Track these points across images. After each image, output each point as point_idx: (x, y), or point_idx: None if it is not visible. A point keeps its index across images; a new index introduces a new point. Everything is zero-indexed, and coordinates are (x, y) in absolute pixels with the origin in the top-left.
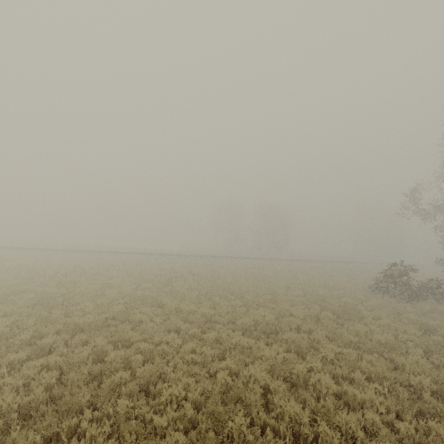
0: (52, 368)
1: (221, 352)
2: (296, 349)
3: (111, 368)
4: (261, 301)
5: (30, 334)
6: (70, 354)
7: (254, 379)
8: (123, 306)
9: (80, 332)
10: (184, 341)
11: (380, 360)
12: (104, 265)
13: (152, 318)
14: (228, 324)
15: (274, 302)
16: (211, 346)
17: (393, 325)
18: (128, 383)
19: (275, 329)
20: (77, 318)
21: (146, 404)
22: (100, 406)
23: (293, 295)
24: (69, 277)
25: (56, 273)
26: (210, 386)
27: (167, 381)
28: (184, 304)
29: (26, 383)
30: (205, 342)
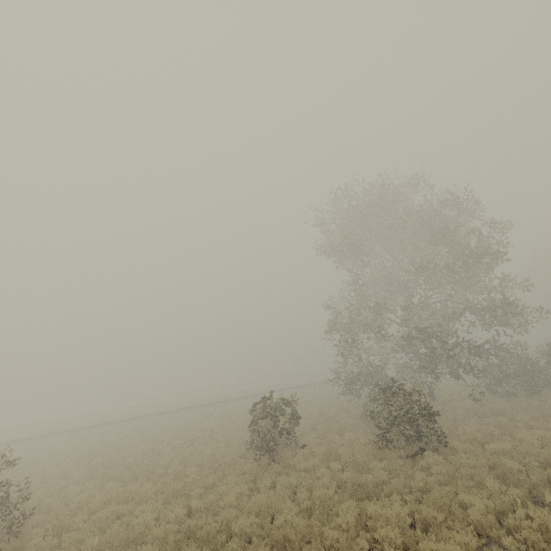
0: None
1: None
2: None
3: None
4: None
5: None
6: None
7: None
8: None
9: None
10: None
11: None
12: None
13: None
14: None
15: None
16: None
17: None
18: None
19: None
20: None
21: None
22: None
23: None
24: None
25: None
26: None
27: None
28: None
29: None
30: None
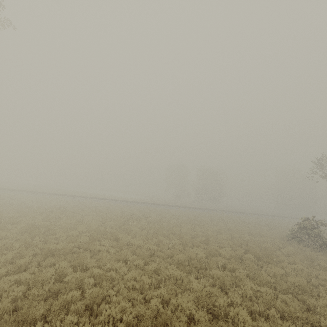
0: (23, 283)
1: (158, 282)
2: (220, 285)
3: (67, 288)
4: (196, 241)
5: (13, 255)
6: (37, 273)
7: (181, 308)
8: (88, 238)
9: (52, 256)
10: (130, 270)
11: (293, 301)
12: (81, 206)
13: (108, 249)
14: (167, 258)
15: (206, 243)
16: (150, 276)
17: (306, 270)
18: (78, 301)
19: (205, 266)
20: (51, 244)
21: (89, 322)
22: (51, 319)
23: (222, 238)
24: (53, 214)
25: (45, 210)
26: (143, 311)
27: (109, 303)
28: (135, 239)
29: (0, 294)
30: (145, 272)
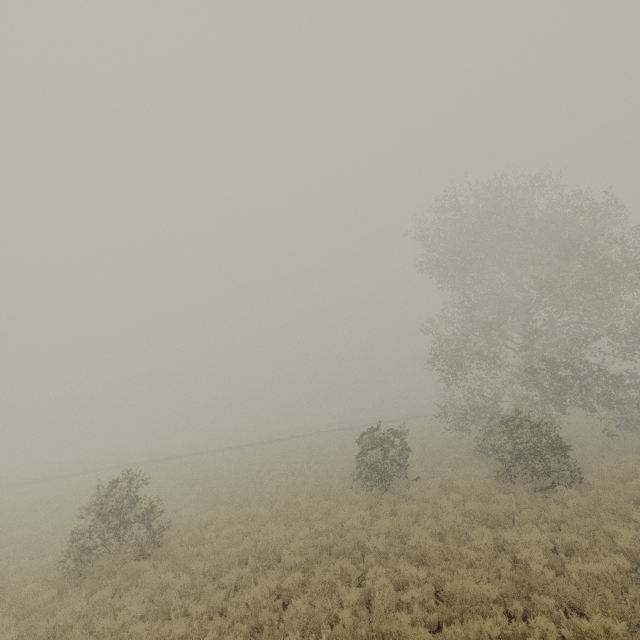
0: None
1: None
2: None
3: None
4: None
5: None
6: None
7: None
8: None
9: None
10: None
11: None
12: None
13: None
14: None
15: None
16: None
17: None
18: None
19: None
20: None
21: None
22: None
23: None
24: None
25: None
26: None
27: None
28: None
29: None
30: None
